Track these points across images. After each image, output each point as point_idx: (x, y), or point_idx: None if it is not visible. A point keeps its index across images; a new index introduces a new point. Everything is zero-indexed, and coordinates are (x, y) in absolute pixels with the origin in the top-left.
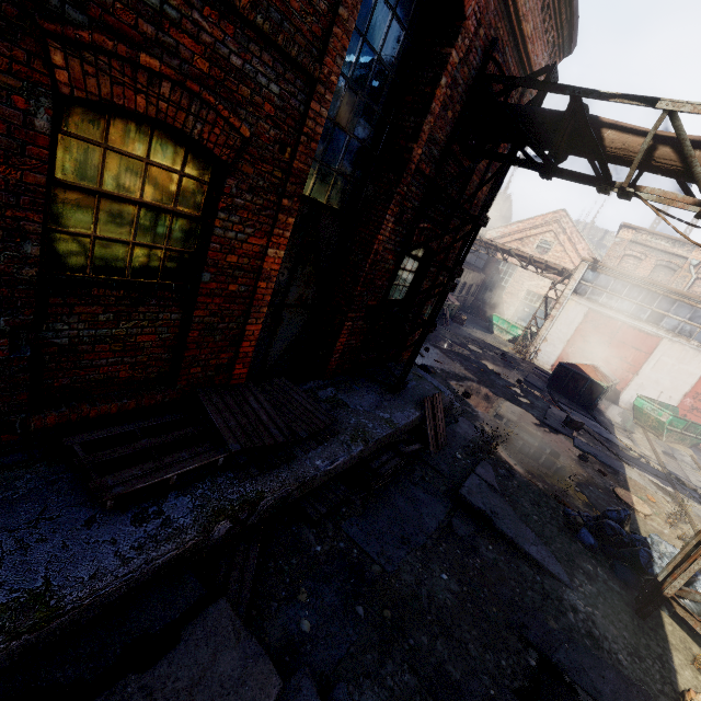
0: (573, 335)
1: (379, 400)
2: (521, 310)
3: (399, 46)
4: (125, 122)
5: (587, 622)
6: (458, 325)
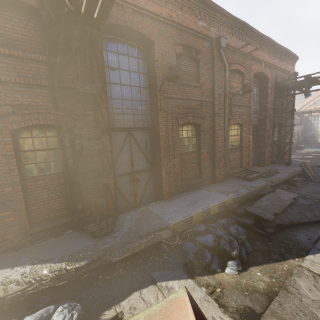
0: None
1: (285, 167)
2: None
3: (256, 90)
4: (232, 125)
5: None
6: (300, 150)
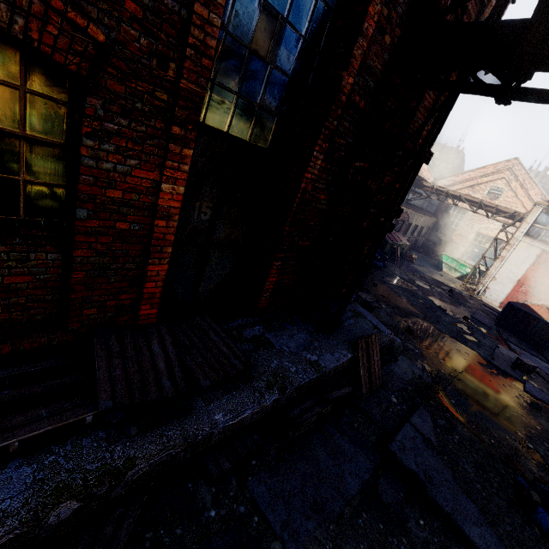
0: (524, 275)
1: (309, 340)
2: (470, 250)
3: None
4: None
5: None
6: (408, 263)
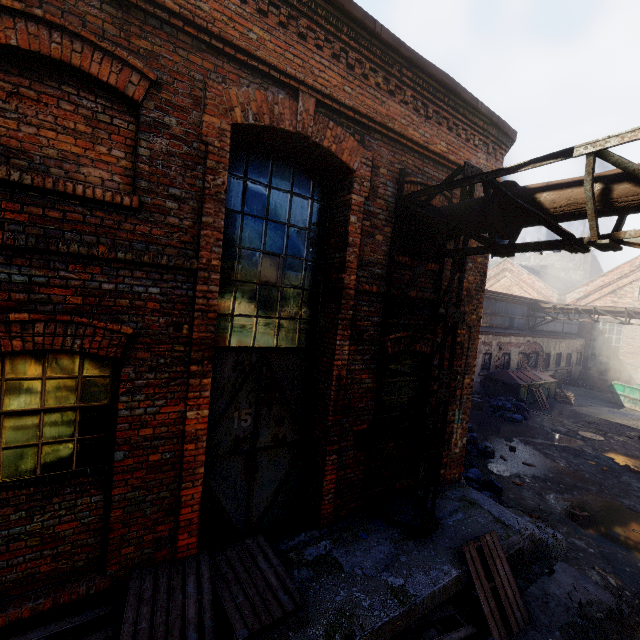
0: None
1: (394, 553)
2: None
3: (308, 210)
4: (19, 357)
5: None
6: (564, 405)
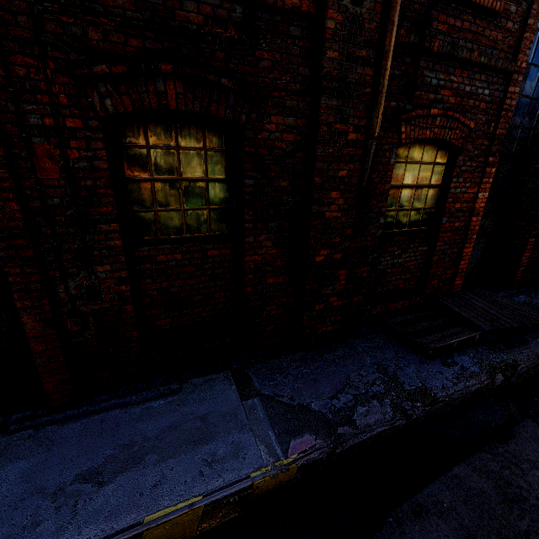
0: None
1: None
2: None
3: None
4: (414, 147)
5: None
6: None
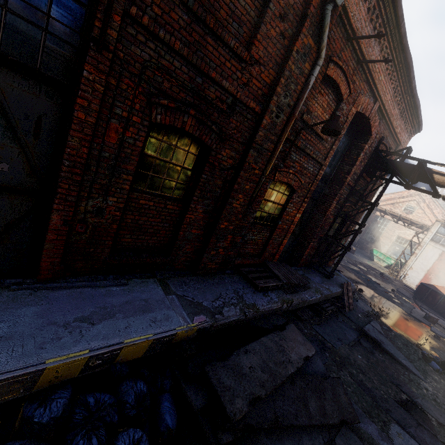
0: (431, 267)
1: (322, 280)
2: (393, 248)
3: (344, 143)
4: (278, 183)
5: (433, 396)
6: (350, 253)
